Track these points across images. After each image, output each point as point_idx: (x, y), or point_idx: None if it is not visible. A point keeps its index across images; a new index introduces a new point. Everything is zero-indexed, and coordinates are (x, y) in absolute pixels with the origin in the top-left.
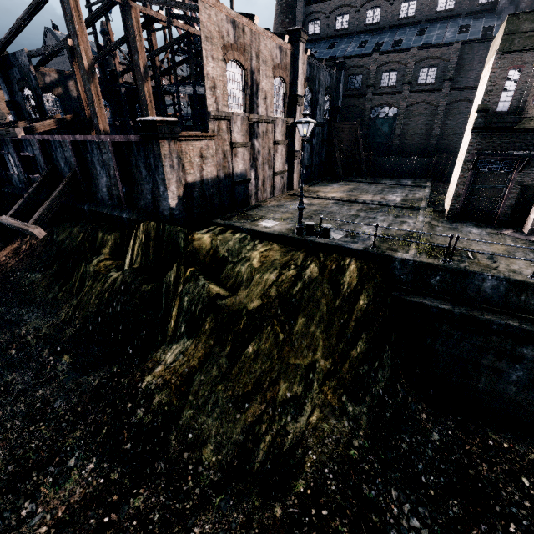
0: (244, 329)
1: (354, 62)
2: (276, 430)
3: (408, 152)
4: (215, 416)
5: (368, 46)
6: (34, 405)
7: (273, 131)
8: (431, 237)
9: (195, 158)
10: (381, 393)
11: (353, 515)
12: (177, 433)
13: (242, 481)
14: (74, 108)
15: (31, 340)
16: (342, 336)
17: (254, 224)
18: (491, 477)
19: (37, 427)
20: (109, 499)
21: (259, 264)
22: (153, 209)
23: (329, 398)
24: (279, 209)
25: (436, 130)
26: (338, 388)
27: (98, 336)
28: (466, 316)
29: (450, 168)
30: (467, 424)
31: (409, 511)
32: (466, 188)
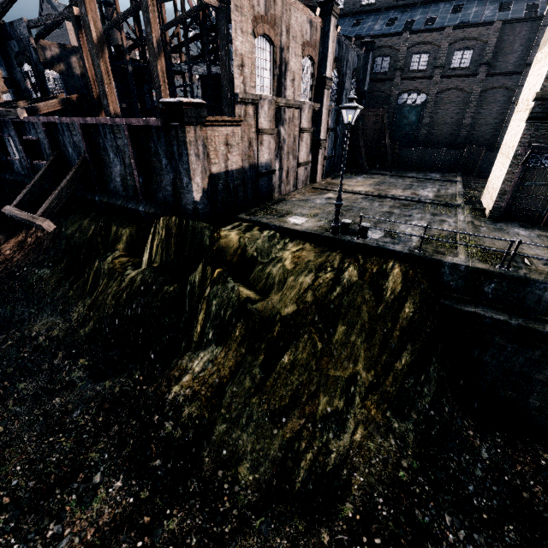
0: (278, 337)
1: (381, 41)
2: (317, 447)
3: (435, 143)
4: (250, 431)
5: (397, 24)
6: (52, 415)
7: (299, 117)
8: (477, 239)
9: (220, 147)
10: (427, 408)
11: (408, 544)
12: (210, 449)
13: (282, 503)
14: (77, 87)
15: (43, 342)
16: (385, 347)
17: (281, 221)
18: (547, 501)
19: (56, 439)
20: (141, 521)
21: (291, 265)
22: (173, 202)
23: (372, 413)
24: (305, 204)
25: (468, 120)
26: (381, 402)
27: (116, 339)
28: (525, 329)
29: (481, 162)
30: (516, 441)
31: (464, 538)
32: (514, 186)
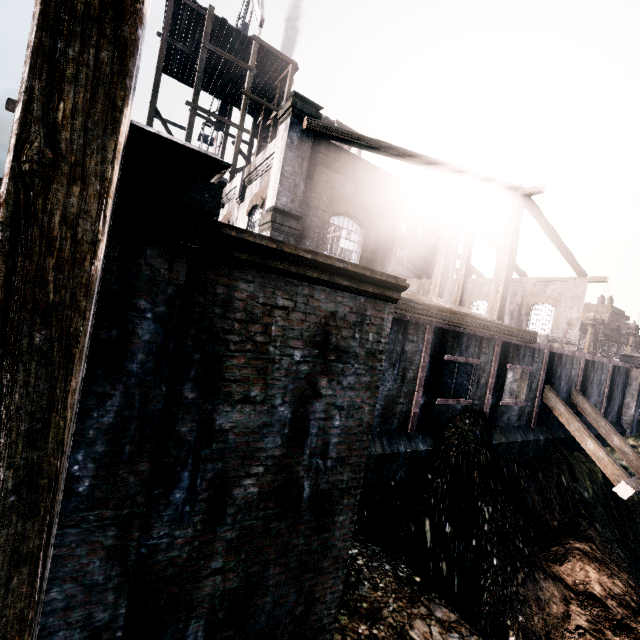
0: None
1: None
2: None
3: None
4: None
5: None
6: None
7: None
8: None
9: None
10: None
11: None
12: None
13: None
14: None
15: None
16: None
17: None
18: None
19: None
20: None
21: None
22: (615, 419)
23: None
24: None
25: None
26: None
27: None
28: None
29: None
30: None
31: None
32: None
